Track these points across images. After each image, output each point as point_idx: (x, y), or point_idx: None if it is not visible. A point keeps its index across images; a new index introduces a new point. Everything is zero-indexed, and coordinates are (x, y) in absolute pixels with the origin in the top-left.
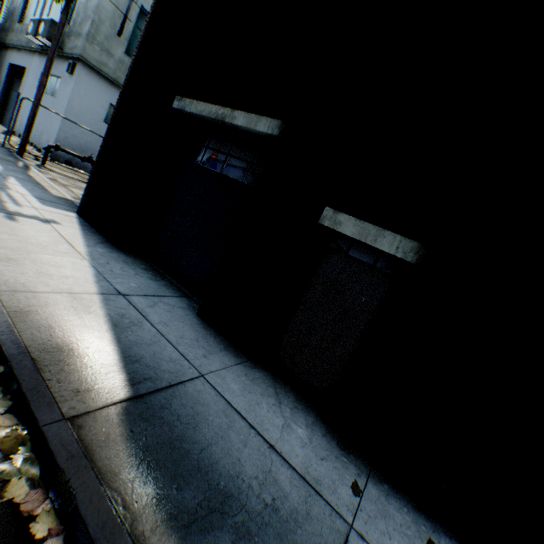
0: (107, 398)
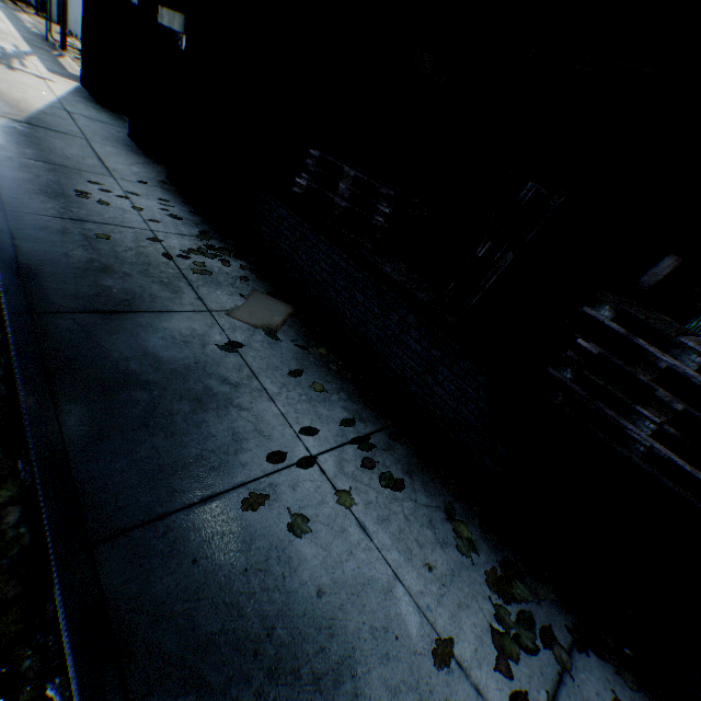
0: (10, 117)
